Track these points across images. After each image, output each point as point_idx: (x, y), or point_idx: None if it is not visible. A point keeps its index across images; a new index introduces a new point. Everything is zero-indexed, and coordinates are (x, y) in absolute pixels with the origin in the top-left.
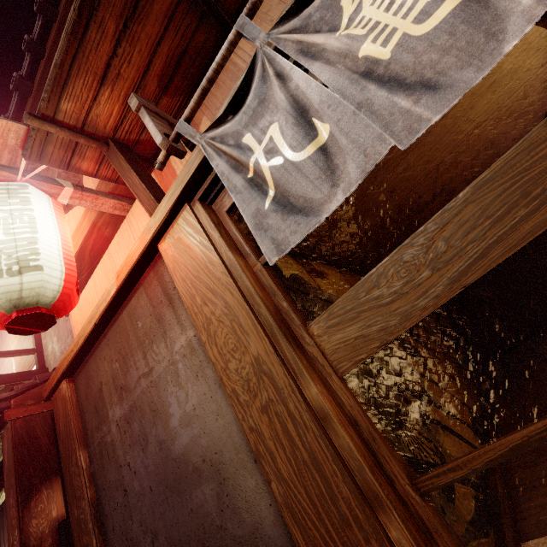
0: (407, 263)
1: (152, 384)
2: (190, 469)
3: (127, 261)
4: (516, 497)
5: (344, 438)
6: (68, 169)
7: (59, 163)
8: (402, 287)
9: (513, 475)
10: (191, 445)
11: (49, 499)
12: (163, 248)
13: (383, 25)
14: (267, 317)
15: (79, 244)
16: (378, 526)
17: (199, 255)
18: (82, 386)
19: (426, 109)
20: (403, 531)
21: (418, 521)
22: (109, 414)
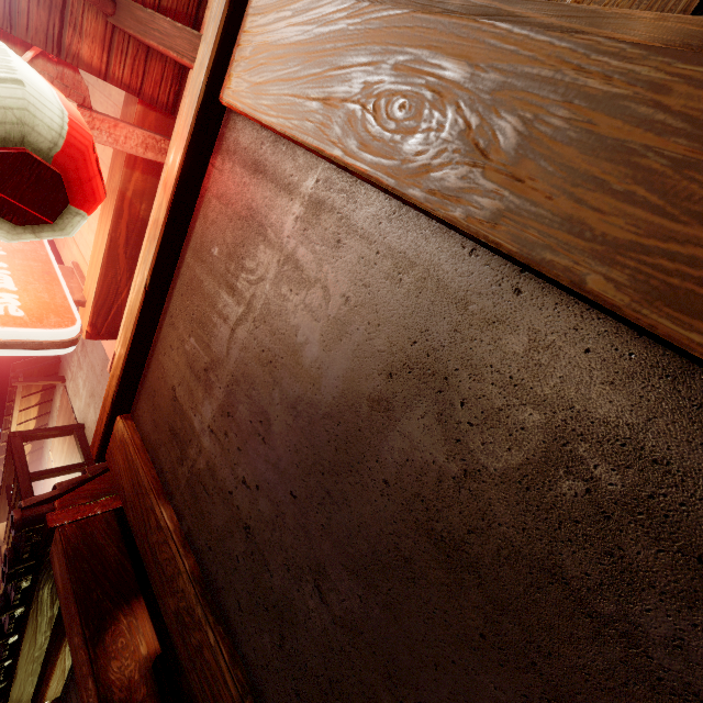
0: None
1: (256, 322)
2: (363, 411)
3: (176, 149)
4: None
5: None
6: (61, 55)
7: (43, 39)
8: None
9: None
10: (354, 368)
11: (132, 630)
12: (229, 91)
13: None
14: (468, 3)
15: (106, 235)
16: None
17: (296, 33)
18: (146, 415)
19: None
20: None
21: None
22: (195, 424)
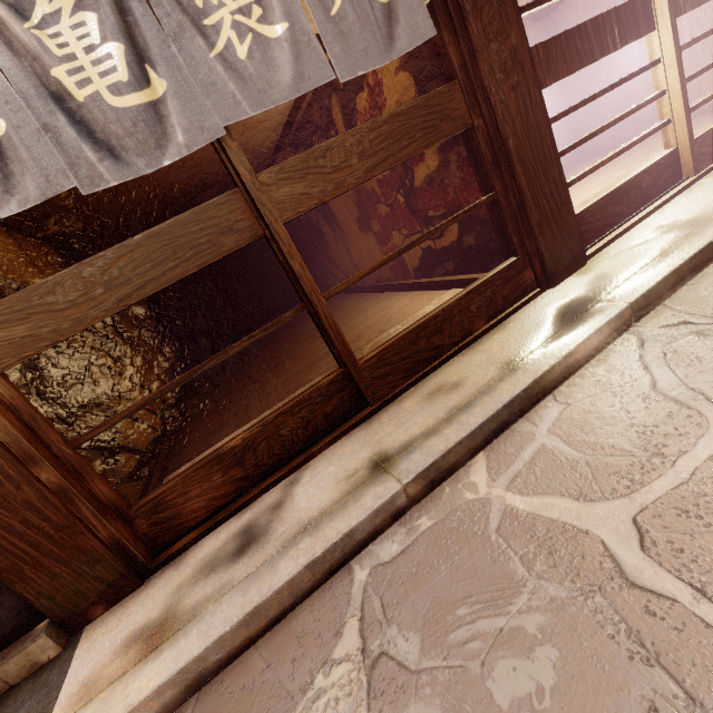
0: (85, 279)
1: None
2: None
3: None
4: (176, 454)
5: (2, 421)
6: None
7: None
8: (78, 298)
9: (180, 442)
10: None
11: None
12: None
13: (80, 64)
14: None
15: None
16: (30, 475)
17: None
18: None
19: (108, 172)
20: (53, 472)
21: (69, 466)
22: None
